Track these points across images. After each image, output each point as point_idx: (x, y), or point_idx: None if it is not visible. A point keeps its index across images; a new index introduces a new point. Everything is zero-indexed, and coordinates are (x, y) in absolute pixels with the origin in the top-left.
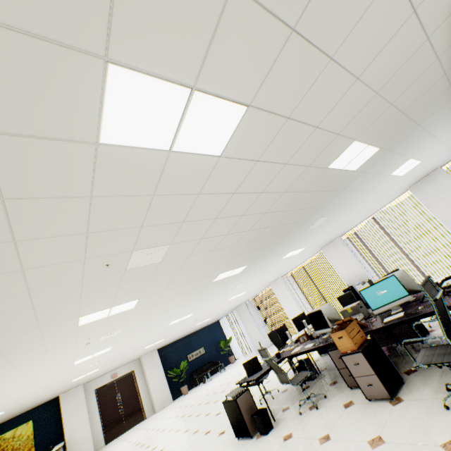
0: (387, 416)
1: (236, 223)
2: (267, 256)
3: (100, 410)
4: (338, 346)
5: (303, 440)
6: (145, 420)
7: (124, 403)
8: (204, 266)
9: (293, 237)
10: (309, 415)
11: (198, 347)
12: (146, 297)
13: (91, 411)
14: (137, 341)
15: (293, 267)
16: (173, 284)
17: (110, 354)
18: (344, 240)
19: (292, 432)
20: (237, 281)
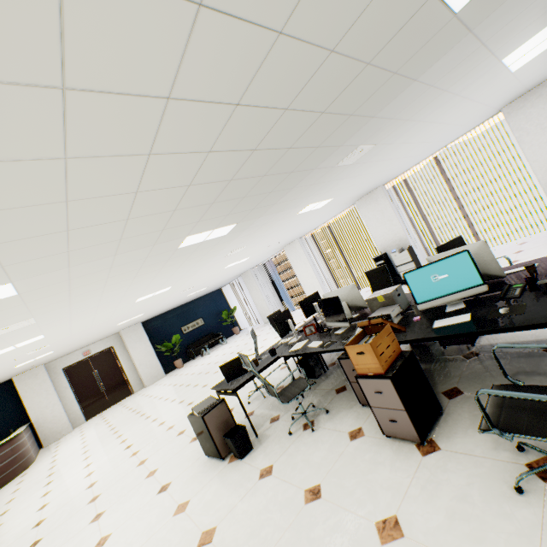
0: (412, 475)
1: (159, 121)
2: (270, 210)
3: (74, 389)
4: (355, 364)
5: (284, 485)
6: (132, 395)
7: (104, 380)
8: (135, 224)
9: (313, 178)
10: (300, 439)
11: (195, 318)
12: (30, 279)
13: (61, 390)
14: (91, 323)
15: (315, 226)
16: (81, 256)
17: (54, 339)
18: (389, 191)
19: (274, 465)
20: (229, 246)
